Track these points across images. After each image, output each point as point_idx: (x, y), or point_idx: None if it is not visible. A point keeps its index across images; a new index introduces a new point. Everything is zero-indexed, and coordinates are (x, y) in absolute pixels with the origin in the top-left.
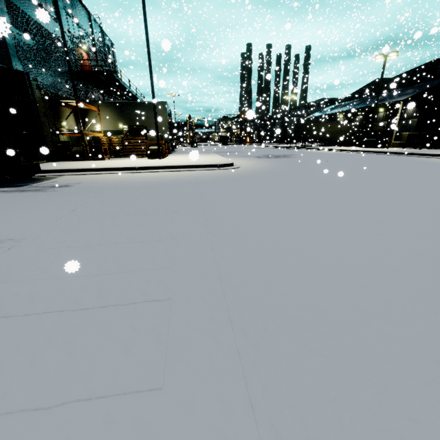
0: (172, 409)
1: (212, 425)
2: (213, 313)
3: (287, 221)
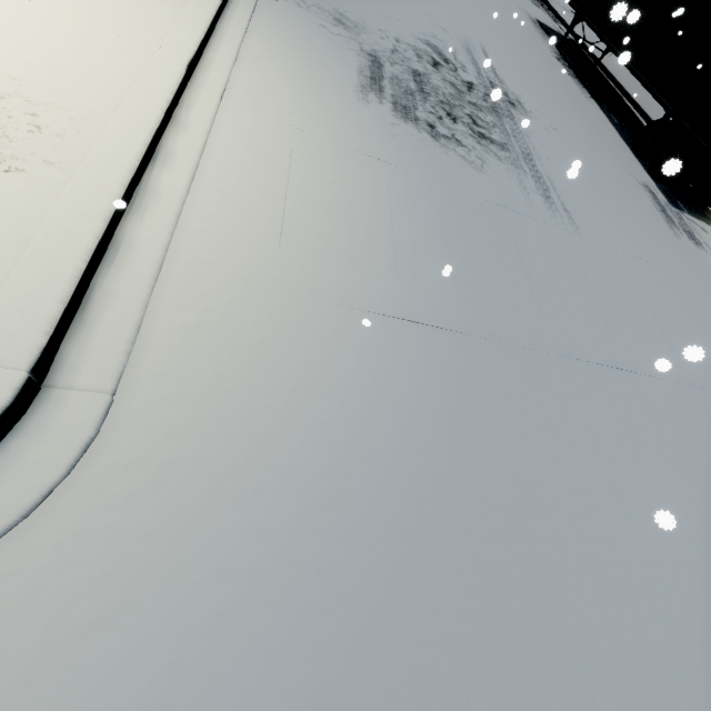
0: (488, 307)
1: (484, 318)
2: (537, 337)
3: (702, 475)
